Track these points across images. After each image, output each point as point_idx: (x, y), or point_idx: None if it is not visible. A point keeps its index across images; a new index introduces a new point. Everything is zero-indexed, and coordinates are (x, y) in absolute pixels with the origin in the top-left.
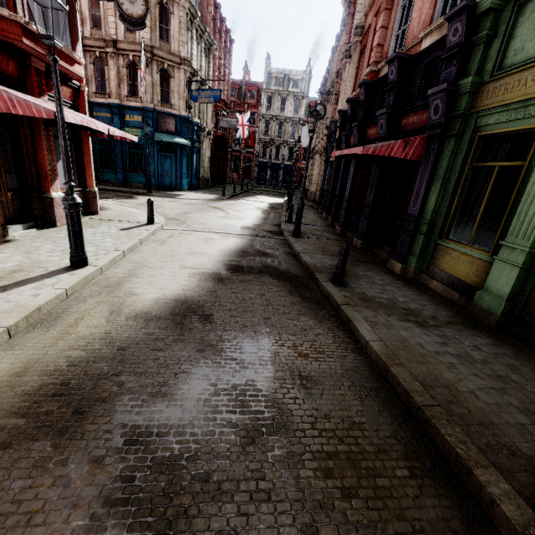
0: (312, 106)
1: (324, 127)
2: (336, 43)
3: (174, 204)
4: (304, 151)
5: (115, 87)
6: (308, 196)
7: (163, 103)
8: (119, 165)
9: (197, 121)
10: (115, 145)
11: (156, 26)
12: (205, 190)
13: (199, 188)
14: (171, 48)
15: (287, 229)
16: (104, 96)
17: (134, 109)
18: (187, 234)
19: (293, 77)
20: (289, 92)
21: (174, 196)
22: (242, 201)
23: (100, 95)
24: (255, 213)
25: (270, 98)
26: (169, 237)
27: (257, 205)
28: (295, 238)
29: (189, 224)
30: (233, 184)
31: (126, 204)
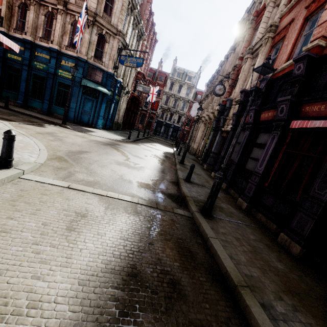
0: (197, 94)
1: (217, 104)
2: (231, 50)
3: (78, 139)
4: (188, 120)
5: (58, 36)
6: (191, 150)
7: (95, 58)
8: (46, 97)
9: (120, 80)
10: (47, 80)
11: (103, 1)
12: (116, 131)
13: (112, 129)
14: (111, 21)
15: (190, 195)
16: (47, 41)
17: (70, 57)
18: (50, 197)
19: (189, 74)
20: (185, 82)
21: (85, 131)
22: (143, 146)
23: (44, 40)
24: (153, 162)
25: (172, 83)
26: (2, 206)
27: (155, 152)
28: (207, 220)
29: (72, 171)
30: (138, 131)
31: (23, 130)
